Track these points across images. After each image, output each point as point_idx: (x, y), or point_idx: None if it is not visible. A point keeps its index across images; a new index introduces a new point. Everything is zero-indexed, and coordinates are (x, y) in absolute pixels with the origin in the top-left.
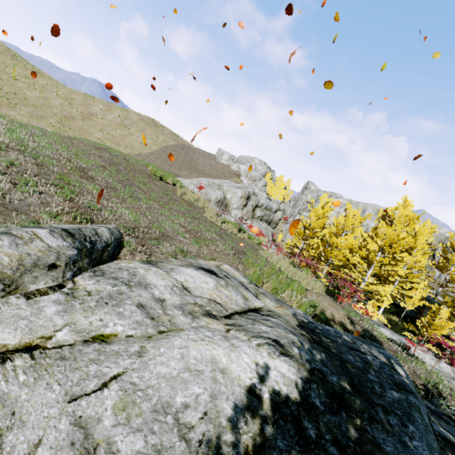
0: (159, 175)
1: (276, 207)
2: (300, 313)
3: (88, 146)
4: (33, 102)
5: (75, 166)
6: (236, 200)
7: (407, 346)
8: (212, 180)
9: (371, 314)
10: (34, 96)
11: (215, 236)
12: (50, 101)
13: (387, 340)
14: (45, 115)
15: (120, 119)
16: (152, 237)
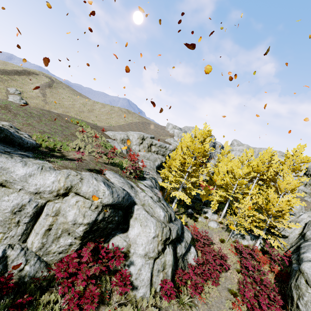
0: (73, 122)
1: (173, 147)
2: (28, 139)
3: (38, 109)
4: (66, 106)
5: (5, 107)
6: (135, 140)
7: (106, 173)
8: (127, 131)
9: (178, 196)
10: (68, 104)
11: (48, 130)
12: (75, 105)
13: (94, 168)
14: (70, 111)
15: (108, 111)
16: (1, 119)
